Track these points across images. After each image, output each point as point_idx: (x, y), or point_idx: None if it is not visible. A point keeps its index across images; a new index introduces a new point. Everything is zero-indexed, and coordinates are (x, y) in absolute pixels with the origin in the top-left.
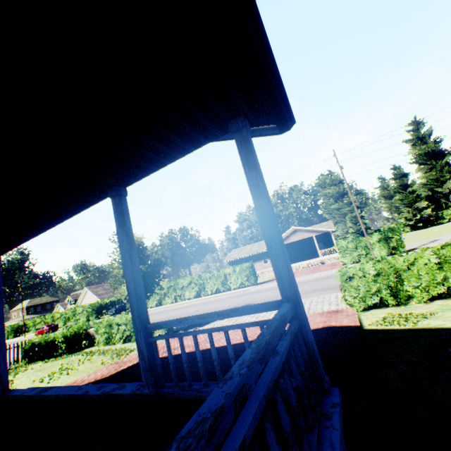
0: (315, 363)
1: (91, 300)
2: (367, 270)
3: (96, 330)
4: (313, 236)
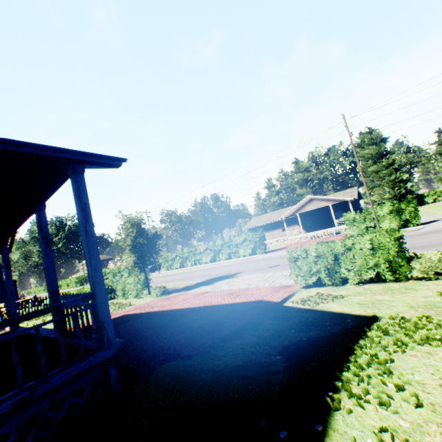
0: (102, 332)
1: None
2: (310, 252)
3: (116, 287)
4: (329, 205)
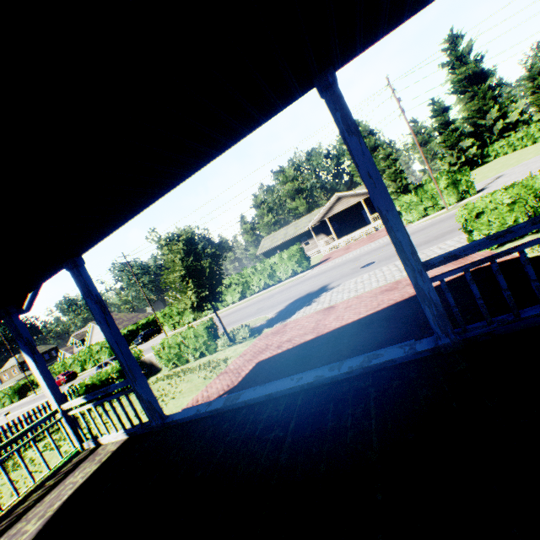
0: None
1: (102, 336)
2: (500, 200)
3: (156, 355)
4: (361, 201)
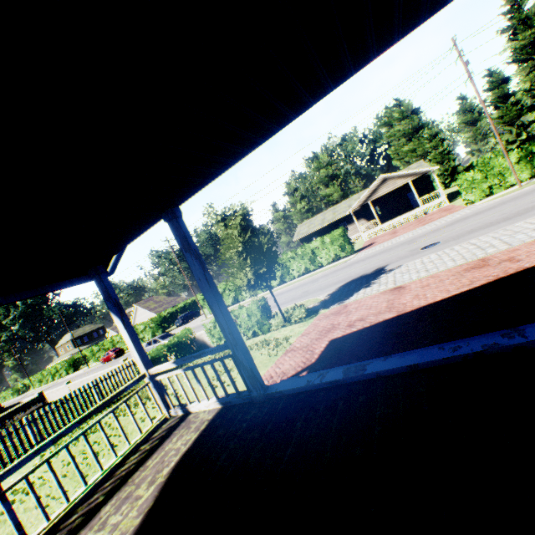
0: None
1: (145, 317)
2: None
3: (207, 333)
4: (409, 182)
